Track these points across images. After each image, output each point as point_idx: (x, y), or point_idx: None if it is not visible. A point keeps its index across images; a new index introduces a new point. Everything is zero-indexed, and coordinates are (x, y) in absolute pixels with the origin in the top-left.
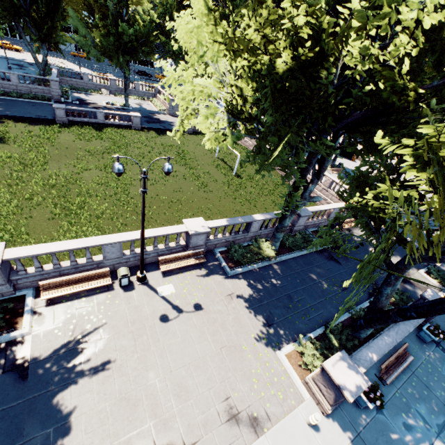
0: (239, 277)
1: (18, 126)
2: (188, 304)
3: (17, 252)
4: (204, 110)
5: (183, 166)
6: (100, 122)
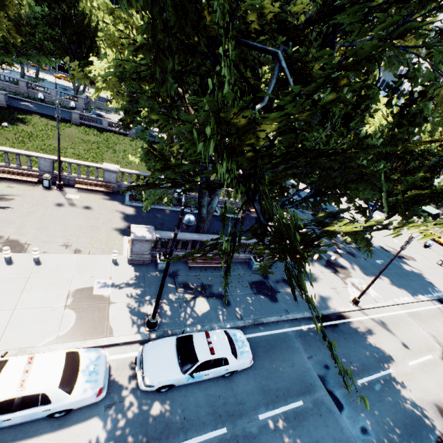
0: (132, 207)
1: (41, 119)
2: (82, 205)
3: None
4: None
5: None
6: (104, 128)
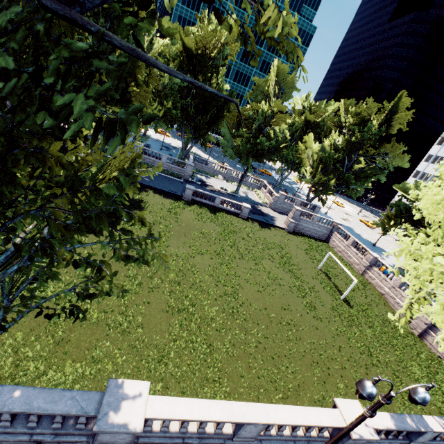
0: None
1: (155, 197)
2: None
3: (159, 407)
4: (441, 295)
5: (287, 272)
6: (215, 205)
